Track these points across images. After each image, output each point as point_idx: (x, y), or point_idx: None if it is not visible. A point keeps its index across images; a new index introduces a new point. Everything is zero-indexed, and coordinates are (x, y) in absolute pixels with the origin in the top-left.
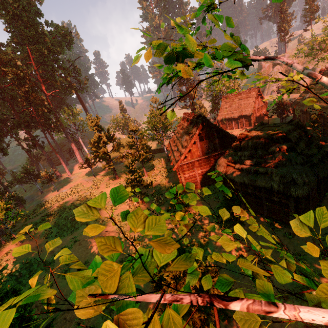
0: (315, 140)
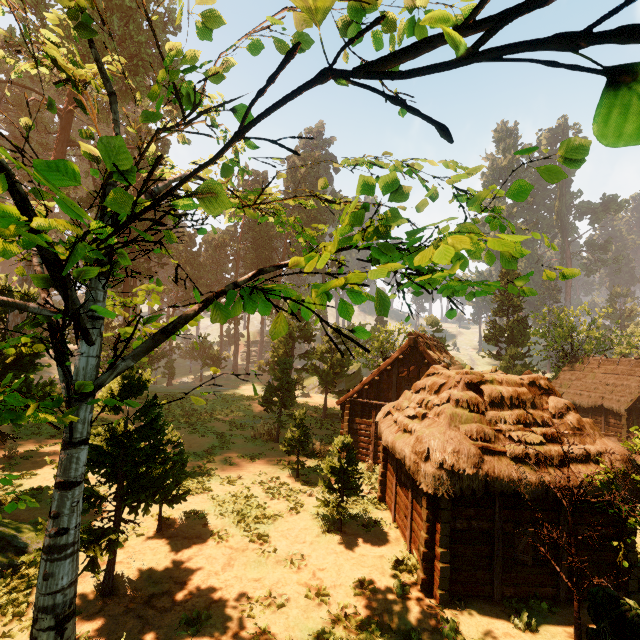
0: (563, 427)
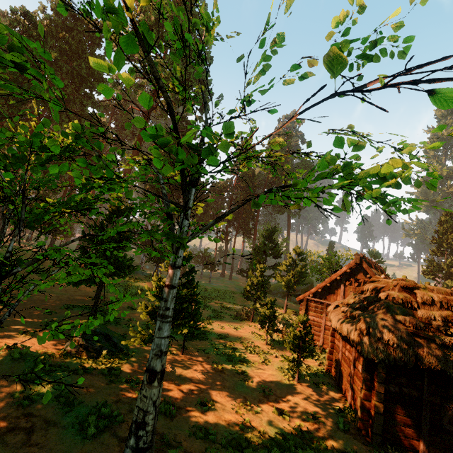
0: None
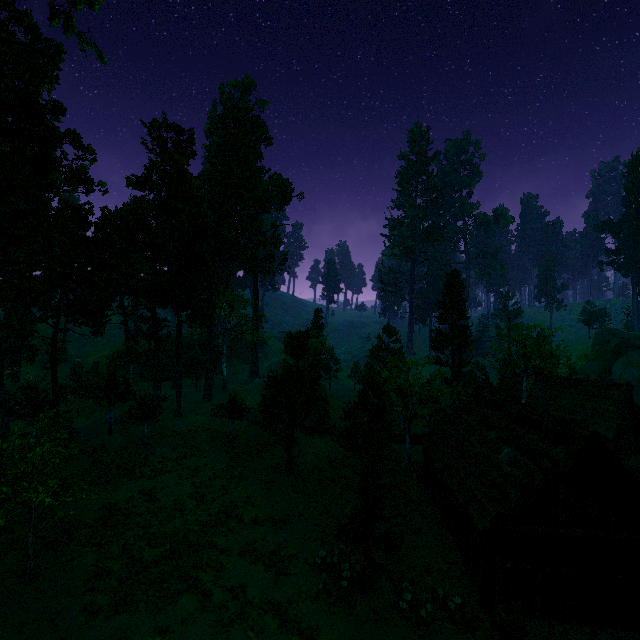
0: None
